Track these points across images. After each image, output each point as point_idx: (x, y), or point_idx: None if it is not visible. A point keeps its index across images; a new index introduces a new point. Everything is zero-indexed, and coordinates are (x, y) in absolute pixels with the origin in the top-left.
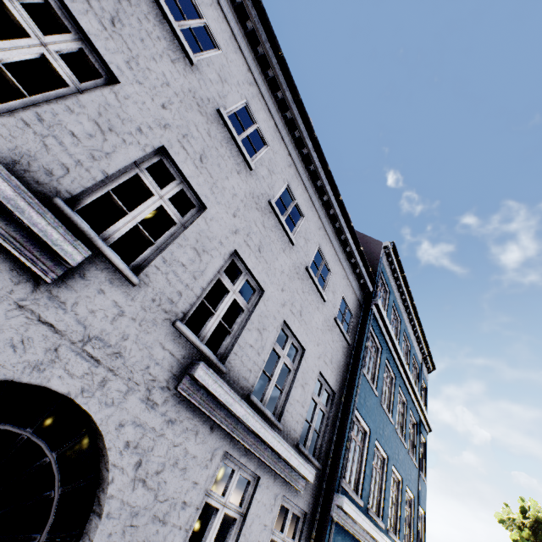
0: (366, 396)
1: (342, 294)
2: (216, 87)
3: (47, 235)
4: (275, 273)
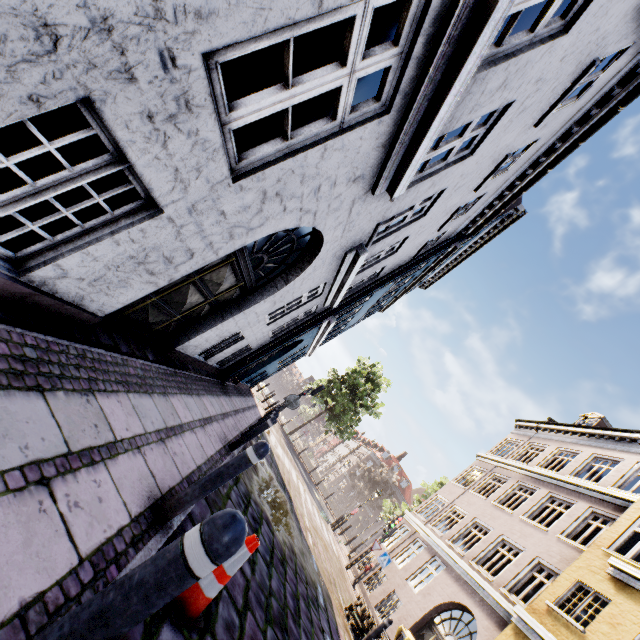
0: (386, 287)
1: (450, 228)
2: (631, 28)
3: (403, 181)
4: (442, 207)
